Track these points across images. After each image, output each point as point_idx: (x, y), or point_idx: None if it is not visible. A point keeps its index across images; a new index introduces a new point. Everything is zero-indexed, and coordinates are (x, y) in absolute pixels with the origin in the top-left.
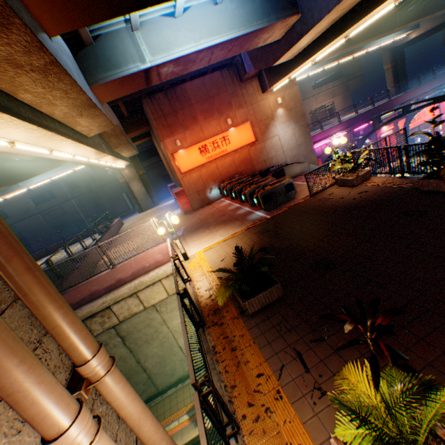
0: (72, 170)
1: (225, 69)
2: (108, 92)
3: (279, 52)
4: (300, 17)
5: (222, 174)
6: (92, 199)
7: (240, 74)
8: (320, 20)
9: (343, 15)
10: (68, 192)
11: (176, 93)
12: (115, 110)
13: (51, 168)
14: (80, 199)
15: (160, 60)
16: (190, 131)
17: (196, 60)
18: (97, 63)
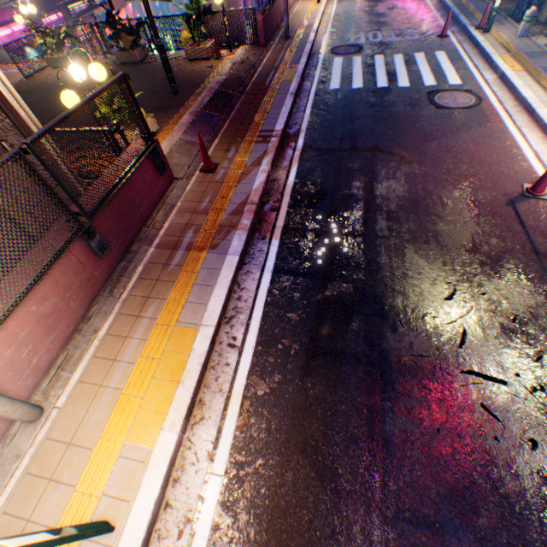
0: None
1: None
2: None
3: None
4: None
5: None
6: None
7: None
8: None
9: None
10: None
11: None
12: None
13: None
14: None
15: None
16: None
17: None
18: None
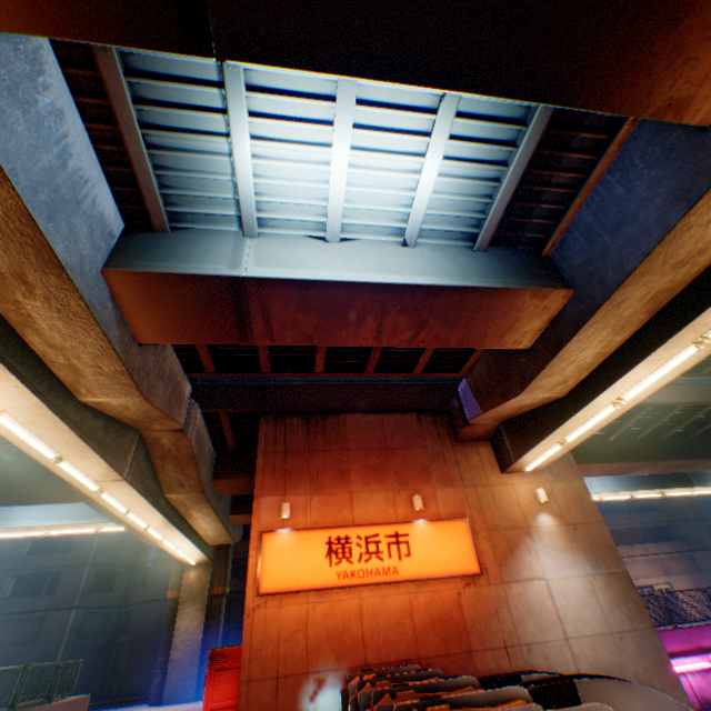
0: (96, 527)
1: (428, 412)
2: (151, 306)
3: (531, 364)
4: (573, 292)
5: (370, 638)
6: (111, 625)
7: (455, 425)
8: (624, 276)
9: (678, 291)
10: (82, 588)
11: (327, 422)
12: (216, 427)
13: (46, 496)
14: (89, 614)
15: (268, 272)
16: (325, 495)
17: (348, 313)
18: (152, 249)
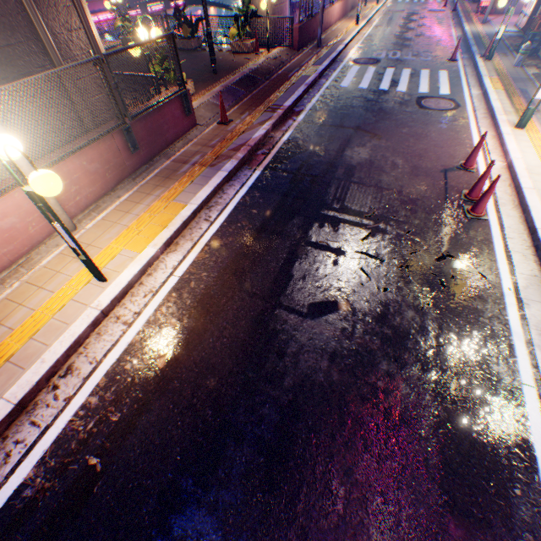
0: None
1: None
2: None
3: None
4: None
5: None
6: None
7: None
8: None
9: None
10: None
11: None
12: None
13: None
14: None
15: None
16: None
17: None
18: None
